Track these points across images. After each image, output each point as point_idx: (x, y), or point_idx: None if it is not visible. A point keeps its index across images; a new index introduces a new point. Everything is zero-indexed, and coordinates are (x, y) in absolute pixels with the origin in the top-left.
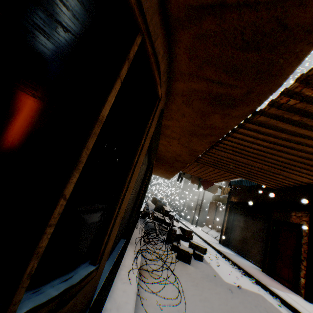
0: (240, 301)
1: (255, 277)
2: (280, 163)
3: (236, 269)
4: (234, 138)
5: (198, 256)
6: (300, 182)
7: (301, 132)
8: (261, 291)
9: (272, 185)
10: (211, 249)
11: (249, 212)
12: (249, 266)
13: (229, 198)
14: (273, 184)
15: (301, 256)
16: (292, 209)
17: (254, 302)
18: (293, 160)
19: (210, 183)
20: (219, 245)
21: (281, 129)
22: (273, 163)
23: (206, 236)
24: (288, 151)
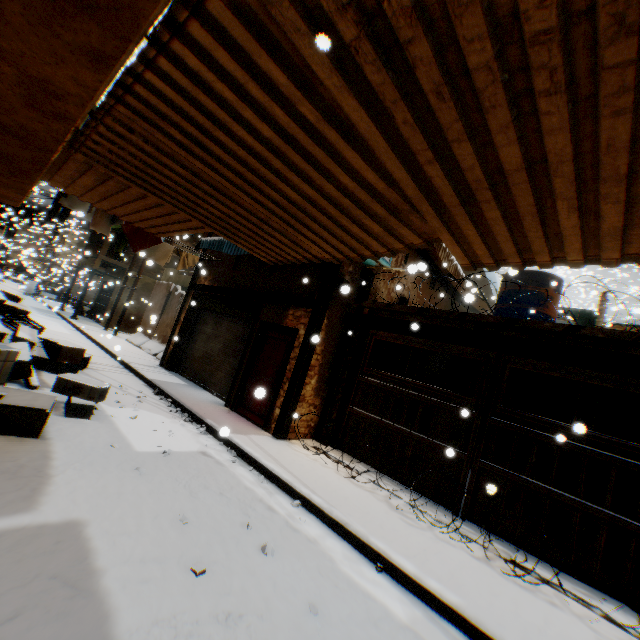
0: (154, 490)
1: (208, 422)
2: (290, 206)
3: (177, 414)
4: (182, 71)
5: (80, 409)
6: (314, 257)
7: (347, 109)
8: (211, 446)
9: (270, 256)
10: (134, 382)
11: (226, 308)
12: (205, 403)
13: (196, 278)
14: (271, 256)
15: (285, 377)
16: (292, 305)
17: (185, 479)
18: (314, 204)
19: (152, 237)
20: (157, 371)
21: (309, 83)
22: (277, 202)
23: (134, 355)
24: (310, 173)
